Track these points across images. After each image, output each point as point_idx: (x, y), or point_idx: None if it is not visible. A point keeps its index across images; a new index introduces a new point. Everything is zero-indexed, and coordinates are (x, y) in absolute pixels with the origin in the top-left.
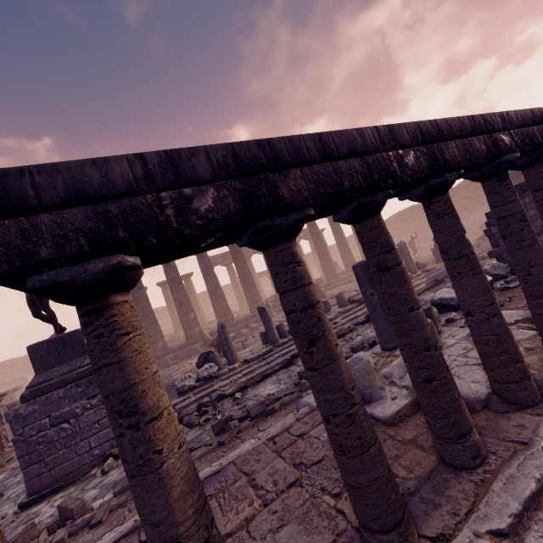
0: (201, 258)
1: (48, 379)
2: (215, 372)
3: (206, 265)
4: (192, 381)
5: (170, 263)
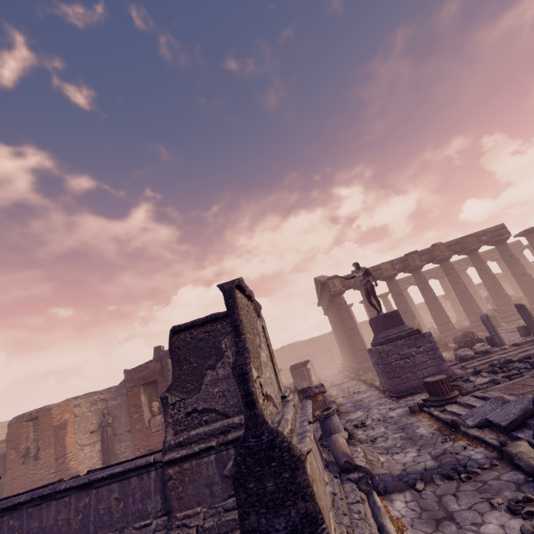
0: (417, 275)
1: (389, 335)
2: (489, 349)
3: (423, 280)
4: (471, 353)
5: (392, 280)
